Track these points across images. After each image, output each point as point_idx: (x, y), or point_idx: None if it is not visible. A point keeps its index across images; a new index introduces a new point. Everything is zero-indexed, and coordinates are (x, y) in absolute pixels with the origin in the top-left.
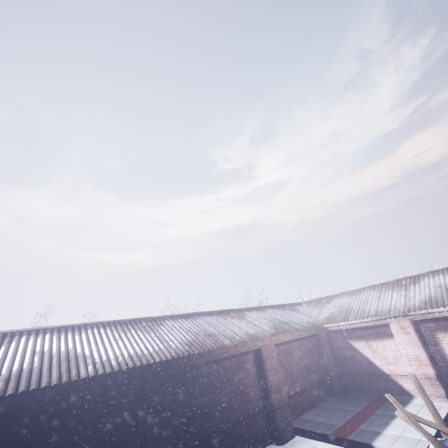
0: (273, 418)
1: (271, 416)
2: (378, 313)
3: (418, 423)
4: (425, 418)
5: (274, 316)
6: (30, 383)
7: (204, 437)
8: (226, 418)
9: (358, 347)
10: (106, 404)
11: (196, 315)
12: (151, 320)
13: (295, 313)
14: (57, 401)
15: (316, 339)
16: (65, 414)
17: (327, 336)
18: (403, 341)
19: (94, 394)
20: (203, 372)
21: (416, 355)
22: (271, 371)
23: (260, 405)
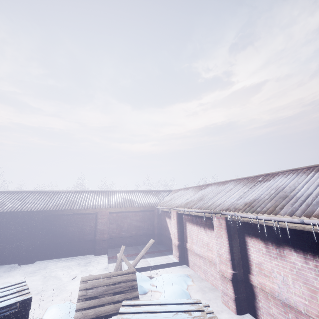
0: (95, 244)
1: (95, 243)
2: (171, 204)
3: (120, 260)
4: (150, 263)
5: (132, 197)
6: None
7: (54, 243)
8: (69, 238)
9: (167, 222)
10: (10, 222)
11: (84, 192)
12: (56, 192)
13: (152, 196)
14: None
15: (153, 213)
16: None
17: (159, 212)
18: (172, 223)
19: (6, 218)
20: (61, 218)
21: (174, 232)
22: (100, 224)
23: (92, 238)
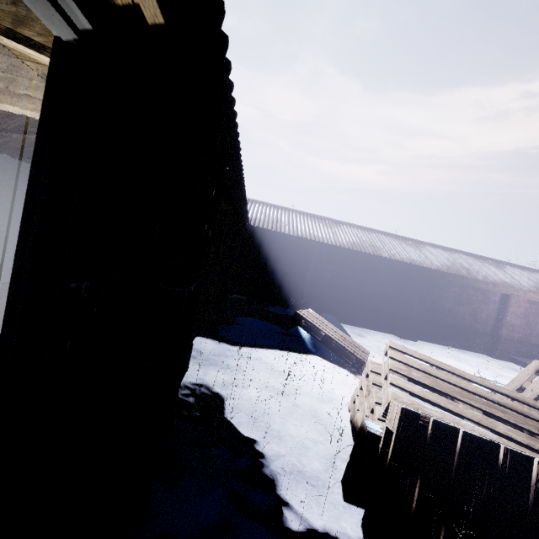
0: (495, 342)
1: (495, 340)
2: None
3: None
4: None
5: None
6: (361, 249)
7: (438, 322)
8: (456, 321)
9: None
10: (389, 276)
11: (452, 251)
12: (415, 242)
13: None
14: (368, 263)
15: None
16: (371, 270)
17: None
18: None
19: (384, 268)
20: (451, 288)
21: None
22: (511, 314)
23: (487, 330)
